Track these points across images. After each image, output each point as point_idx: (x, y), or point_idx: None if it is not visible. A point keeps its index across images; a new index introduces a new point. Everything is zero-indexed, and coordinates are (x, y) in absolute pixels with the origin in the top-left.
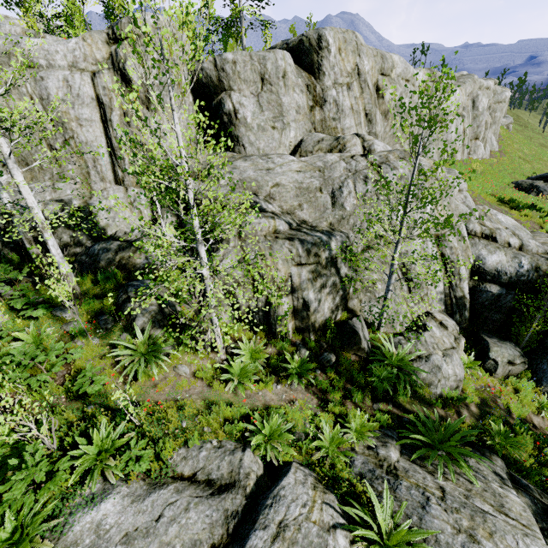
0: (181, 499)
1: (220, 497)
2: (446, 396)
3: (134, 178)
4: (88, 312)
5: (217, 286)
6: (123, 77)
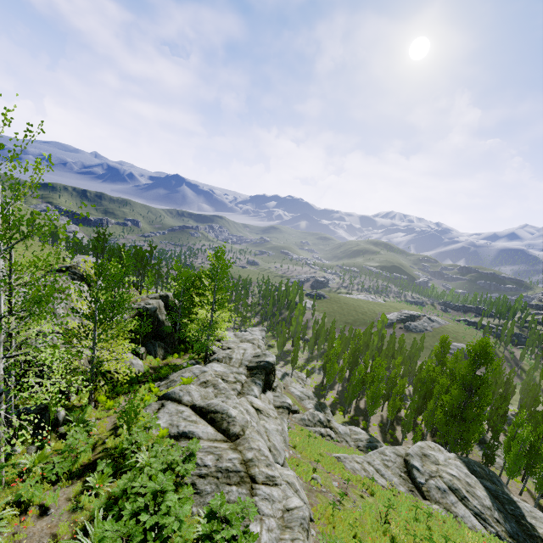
0: (164, 410)
1: (166, 405)
2: (145, 372)
3: None
4: (23, 441)
5: (88, 369)
6: None
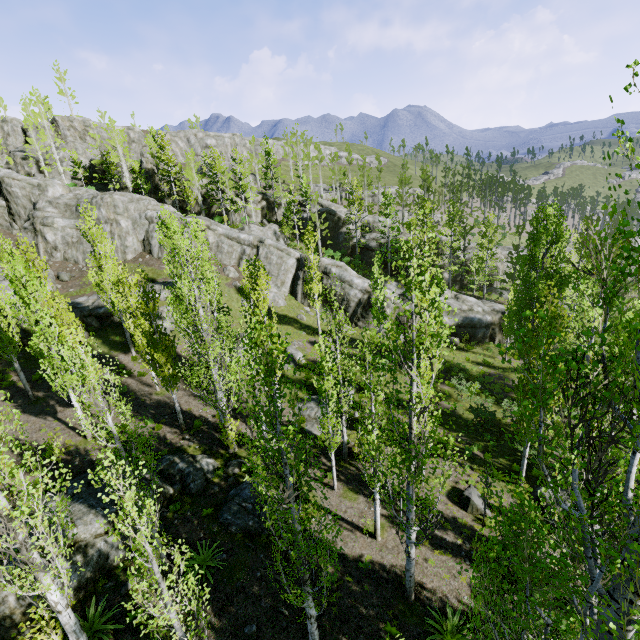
0: None
1: None
2: None
3: (6, 153)
4: None
5: None
6: (3, 130)
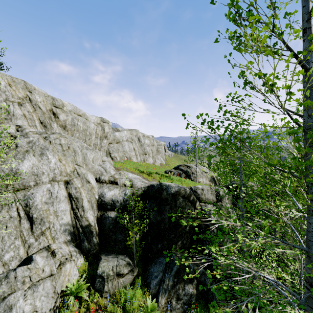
0: None
1: None
2: None
3: None
4: None
5: None
6: None
